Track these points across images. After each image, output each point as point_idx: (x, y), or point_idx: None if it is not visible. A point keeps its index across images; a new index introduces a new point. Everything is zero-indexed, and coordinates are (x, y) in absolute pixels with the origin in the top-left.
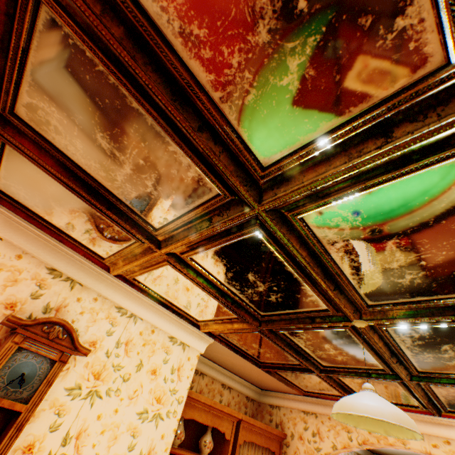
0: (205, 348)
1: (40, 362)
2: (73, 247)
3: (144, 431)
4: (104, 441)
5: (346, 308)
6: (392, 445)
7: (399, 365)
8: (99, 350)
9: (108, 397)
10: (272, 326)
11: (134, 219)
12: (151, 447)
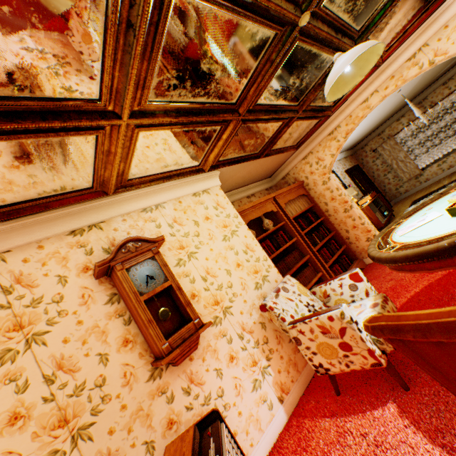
0: (219, 181)
1: (147, 265)
2: (61, 204)
3: (235, 243)
4: (222, 263)
5: (289, 13)
6: (363, 117)
7: (344, 40)
8: (166, 238)
9: (200, 249)
10: (248, 105)
11: (73, 110)
12: (245, 245)
